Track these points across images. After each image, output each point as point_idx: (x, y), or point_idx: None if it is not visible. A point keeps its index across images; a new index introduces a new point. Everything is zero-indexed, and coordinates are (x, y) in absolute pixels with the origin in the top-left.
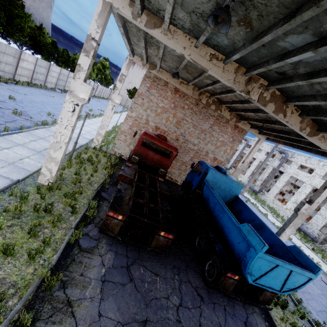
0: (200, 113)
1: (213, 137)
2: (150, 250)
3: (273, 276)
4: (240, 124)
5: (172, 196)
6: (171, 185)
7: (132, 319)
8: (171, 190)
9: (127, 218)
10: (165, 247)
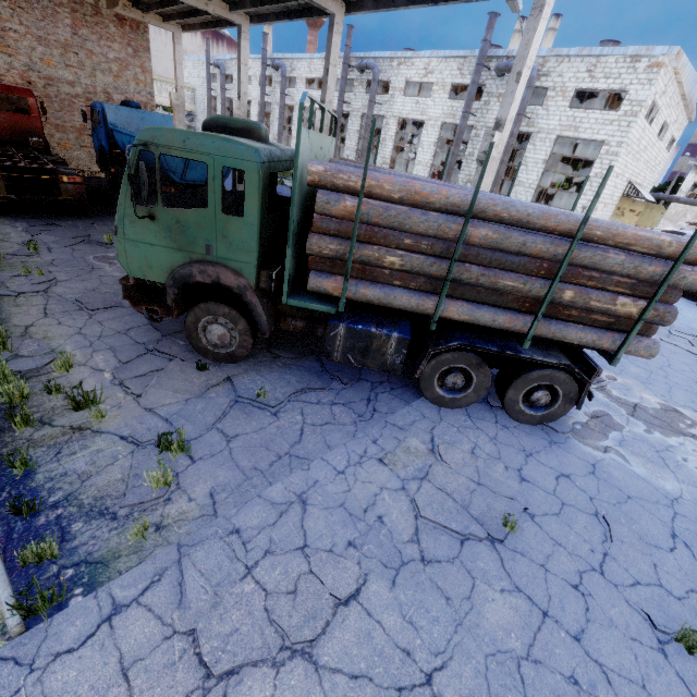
0: (30, 5)
1: (94, 55)
2: (63, 200)
3: (195, 168)
4: (121, 11)
5: (95, 188)
6: (88, 179)
7: (74, 237)
8: (89, 184)
9: (5, 173)
10: (83, 197)
